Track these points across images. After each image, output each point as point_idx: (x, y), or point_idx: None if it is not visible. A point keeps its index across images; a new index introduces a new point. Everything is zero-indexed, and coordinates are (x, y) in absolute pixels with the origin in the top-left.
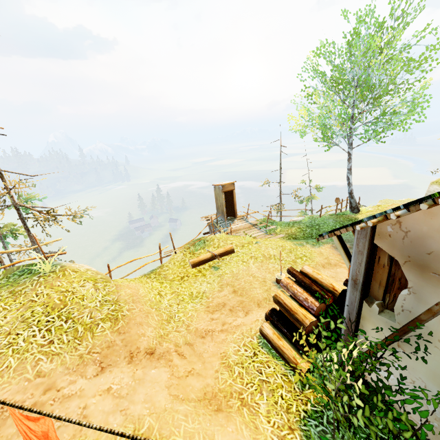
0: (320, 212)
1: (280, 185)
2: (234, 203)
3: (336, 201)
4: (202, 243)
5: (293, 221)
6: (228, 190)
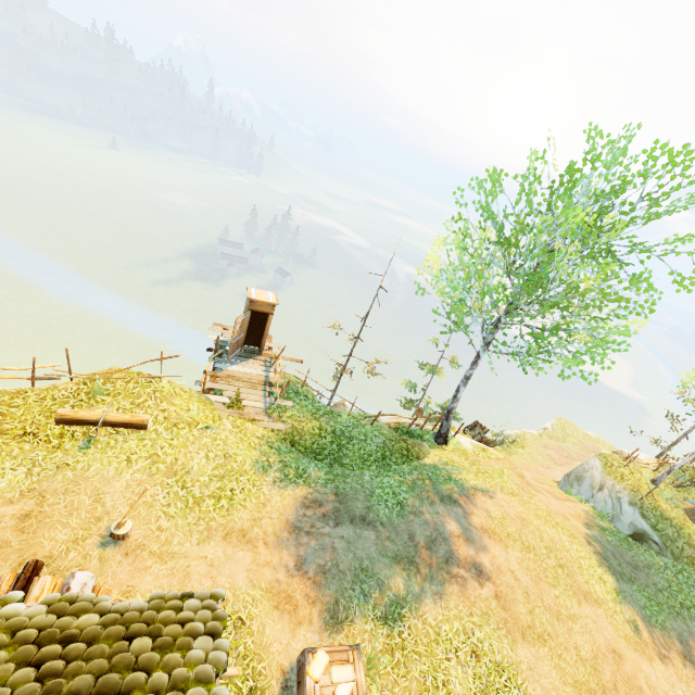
0: (375, 418)
1: (355, 341)
2: (265, 334)
3: (417, 412)
4: (126, 384)
5: (330, 410)
6: (261, 310)
